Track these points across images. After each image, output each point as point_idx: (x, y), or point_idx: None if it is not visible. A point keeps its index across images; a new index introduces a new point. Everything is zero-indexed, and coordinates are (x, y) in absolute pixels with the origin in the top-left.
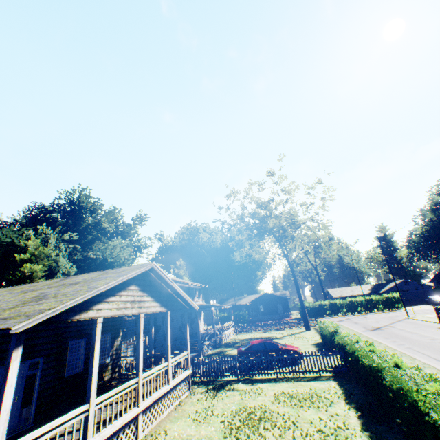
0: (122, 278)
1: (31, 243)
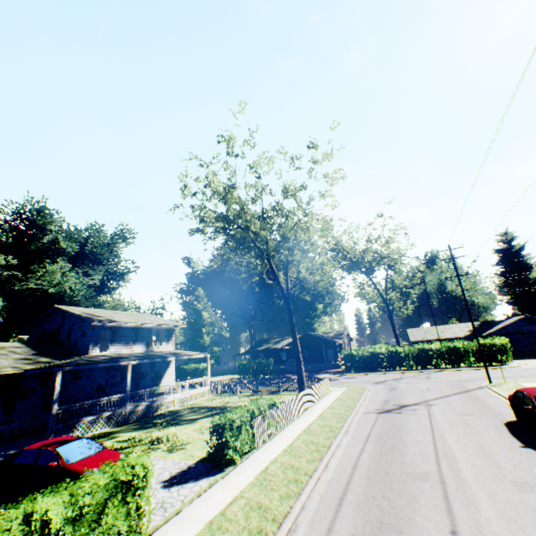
0: None
1: None
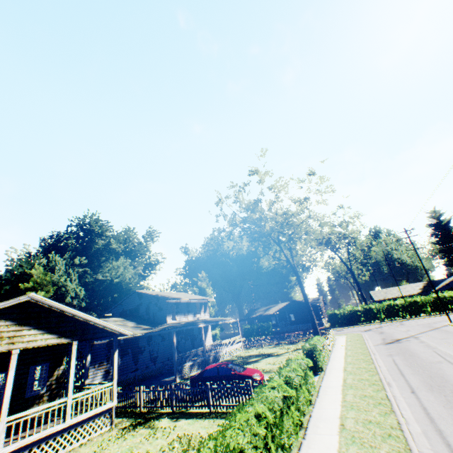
0: None
1: (35, 272)
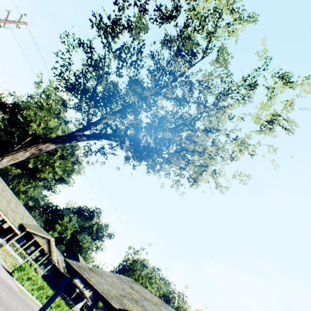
0: (44, 235)
1: (66, 218)
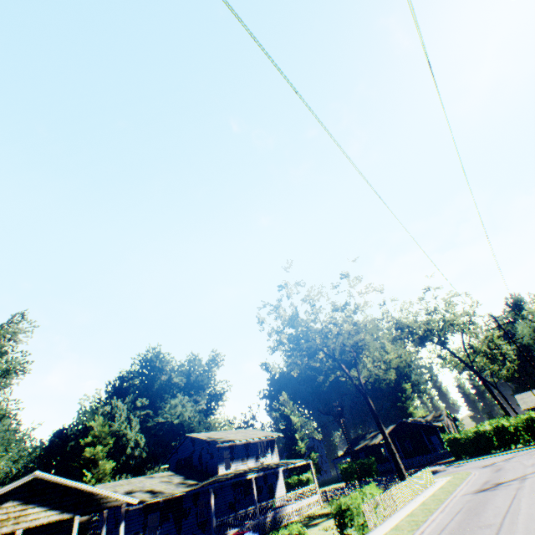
0: None
1: (95, 423)
